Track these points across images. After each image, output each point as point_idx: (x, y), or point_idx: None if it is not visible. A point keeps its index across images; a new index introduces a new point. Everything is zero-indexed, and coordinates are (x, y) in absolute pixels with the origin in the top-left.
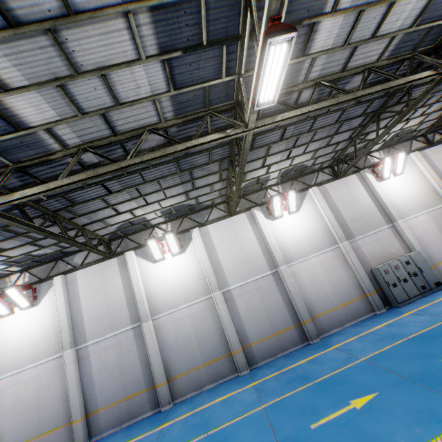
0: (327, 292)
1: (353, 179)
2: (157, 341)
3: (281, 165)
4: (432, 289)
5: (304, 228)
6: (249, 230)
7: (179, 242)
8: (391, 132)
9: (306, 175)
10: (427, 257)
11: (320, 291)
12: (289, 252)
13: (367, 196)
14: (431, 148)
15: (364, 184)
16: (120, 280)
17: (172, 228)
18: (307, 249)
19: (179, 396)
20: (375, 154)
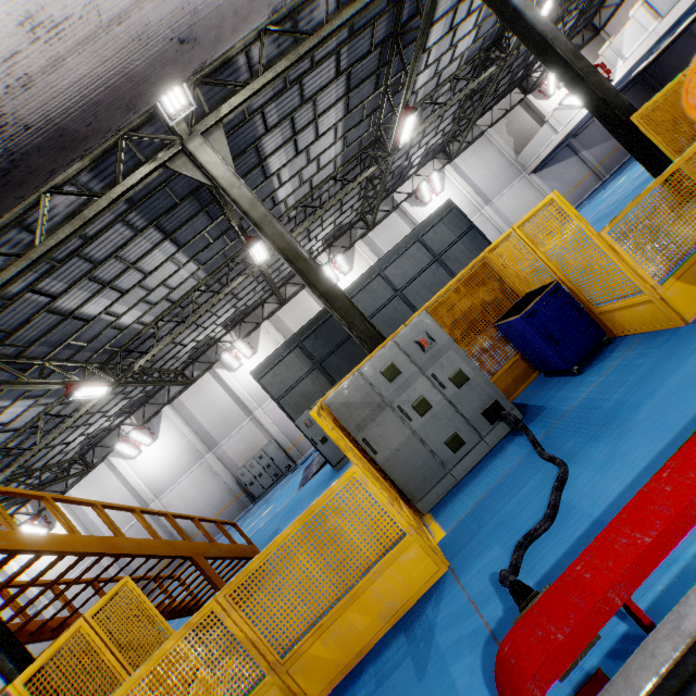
0: (202, 508)
1: (208, 379)
2: (61, 614)
3: (98, 423)
4: (286, 473)
5: (168, 455)
6: (113, 478)
7: (46, 520)
8: (211, 331)
9: (157, 394)
10: (285, 440)
11: (195, 510)
12: (158, 485)
13: (224, 394)
14: (284, 307)
15: (219, 381)
16: (3, 578)
17: (34, 509)
18: (175, 475)
19: None
20: (226, 337)
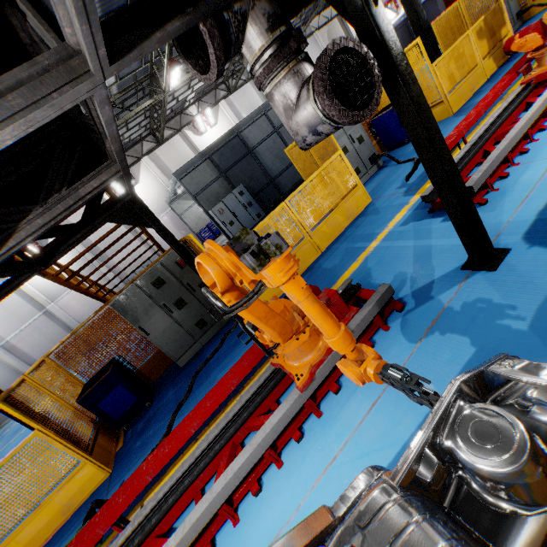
0: (97, 308)
1: None
2: None
3: None
4: None
5: None
6: None
7: None
8: None
9: None
10: None
11: (91, 309)
12: (52, 291)
13: None
14: (161, 147)
15: None
16: None
17: None
18: None
19: (4, 422)
20: None
